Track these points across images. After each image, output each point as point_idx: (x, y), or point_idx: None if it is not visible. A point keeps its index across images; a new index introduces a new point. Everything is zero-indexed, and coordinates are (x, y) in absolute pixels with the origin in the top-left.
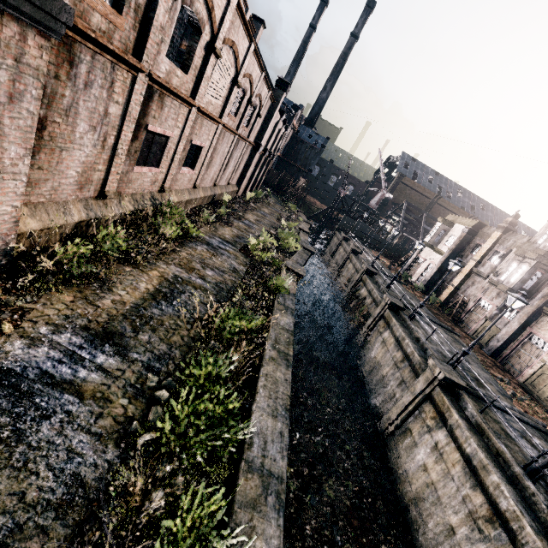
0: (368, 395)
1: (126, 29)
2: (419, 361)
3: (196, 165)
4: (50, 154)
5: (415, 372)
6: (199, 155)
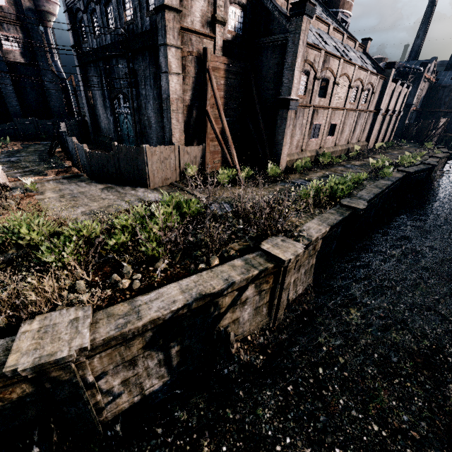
0: None
1: (306, 98)
2: None
3: (334, 134)
4: (291, 139)
5: None
6: (335, 128)
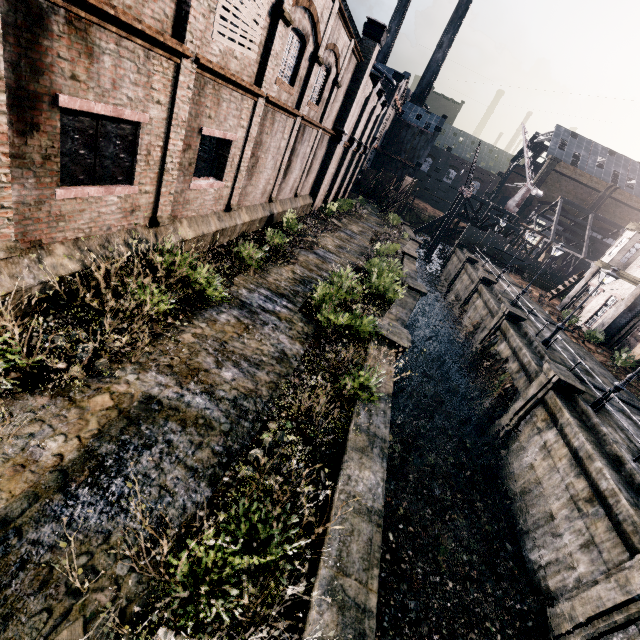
0: (519, 540)
1: None
2: (631, 518)
3: (225, 173)
4: None
5: (623, 537)
6: (227, 155)
